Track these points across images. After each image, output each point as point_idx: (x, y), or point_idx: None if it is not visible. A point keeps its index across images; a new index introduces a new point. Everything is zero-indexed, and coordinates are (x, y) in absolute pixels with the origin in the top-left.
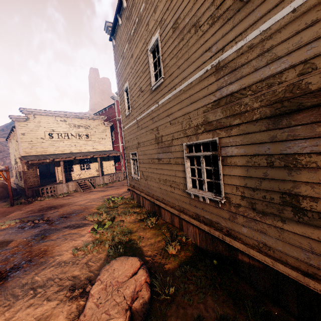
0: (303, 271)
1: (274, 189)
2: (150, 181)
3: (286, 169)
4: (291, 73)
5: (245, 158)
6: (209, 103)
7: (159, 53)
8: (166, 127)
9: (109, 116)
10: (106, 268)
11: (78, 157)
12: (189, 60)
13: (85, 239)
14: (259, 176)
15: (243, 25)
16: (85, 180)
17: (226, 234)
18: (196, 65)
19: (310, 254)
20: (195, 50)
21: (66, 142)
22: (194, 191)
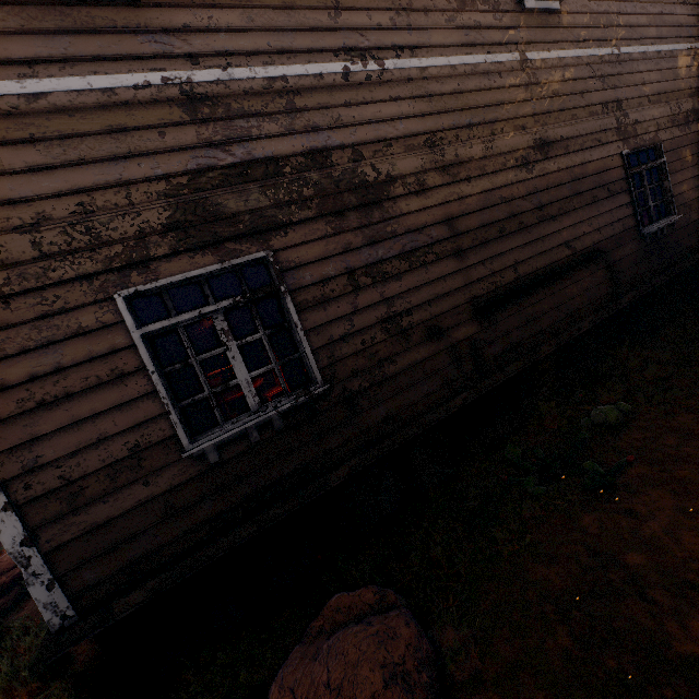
0: None
1: None
2: None
3: None
4: None
5: None
6: None
7: None
8: None
9: None
10: None
11: None
12: None
13: None
14: None
15: None
16: None
17: None
18: None
19: None
20: None
21: None
22: None
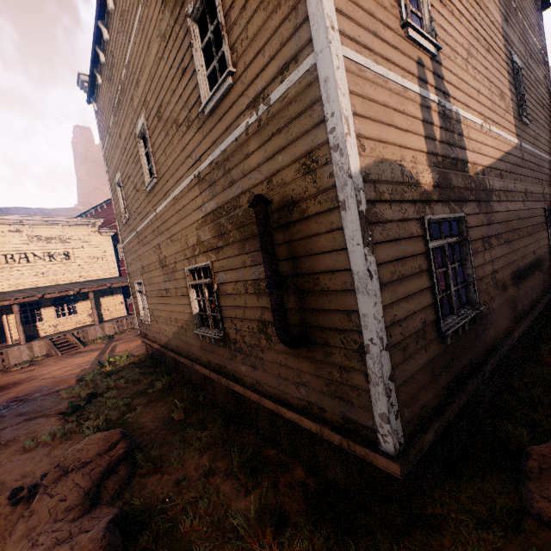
0: (279, 399)
1: (252, 317)
2: (162, 323)
3: (256, 296)
4: (244, 199)
5: (232, 285)
6: (199, 219)
7: (148, 144)
8: (168, 245)
9: (109, 218)
10: (71, 450)
11: (50, 294)
12: (176, 163)
13: (51, 427)
14: (242, 304)
15: (210, 139)
16: (66, 335)
17: (231, 379)
18: (183, 171)
19: (280, 380)
20: (180, 153)
21: (25, 270)
22: (202, 331)
